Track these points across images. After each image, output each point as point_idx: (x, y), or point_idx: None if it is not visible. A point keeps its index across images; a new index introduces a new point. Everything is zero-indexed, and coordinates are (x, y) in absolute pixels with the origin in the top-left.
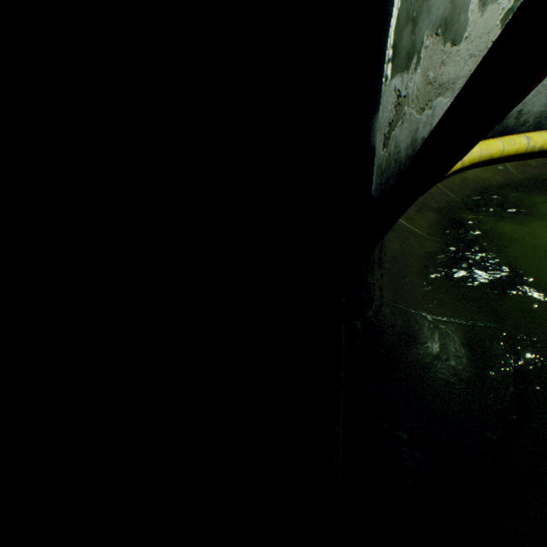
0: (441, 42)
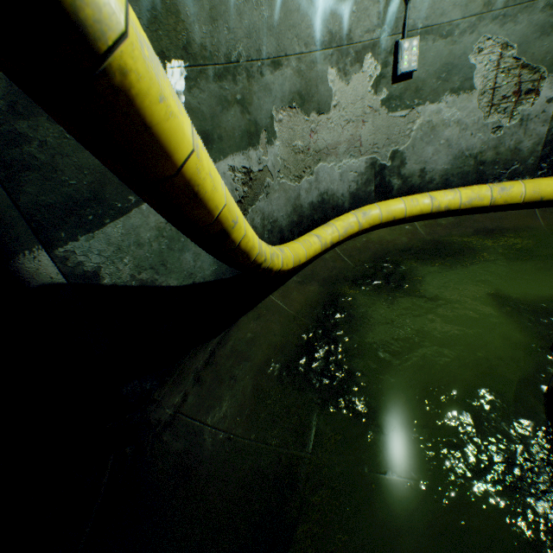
0: (302, 113)
